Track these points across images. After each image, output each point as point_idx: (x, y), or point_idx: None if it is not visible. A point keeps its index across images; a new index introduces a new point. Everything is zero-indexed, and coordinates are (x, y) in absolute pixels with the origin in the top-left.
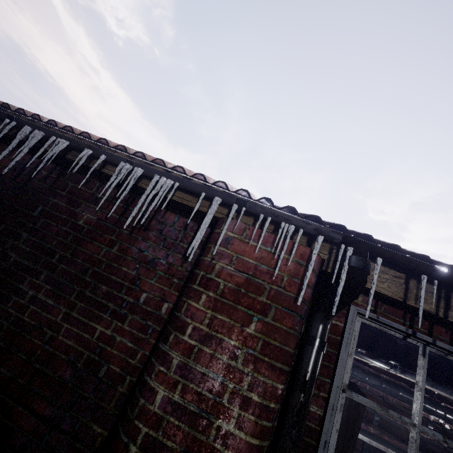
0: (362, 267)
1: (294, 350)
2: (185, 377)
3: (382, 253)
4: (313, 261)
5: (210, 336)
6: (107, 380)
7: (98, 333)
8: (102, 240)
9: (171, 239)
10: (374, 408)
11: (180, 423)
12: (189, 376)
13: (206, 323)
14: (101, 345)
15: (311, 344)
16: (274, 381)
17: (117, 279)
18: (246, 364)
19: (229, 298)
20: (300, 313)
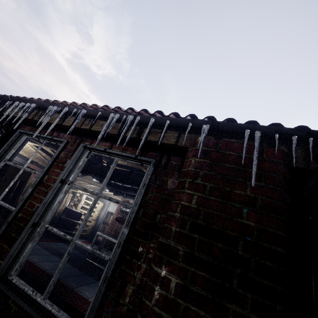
0: None
1: None
2: None
3: None
4: None
5: None
6: None
7: None
8: None
9: None
10: (12, 165)
11: None
12: None
13: None
14: None
15: None
16: None
17: None
18: None
19: None
20: None
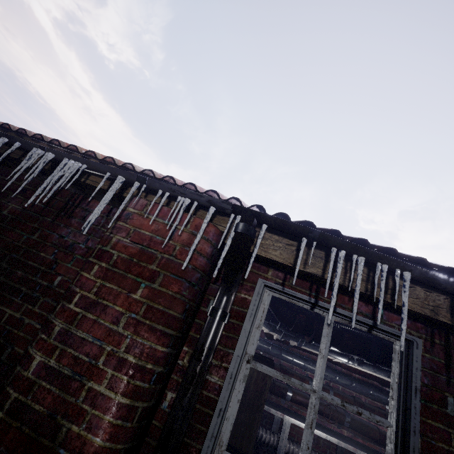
0: (243, 232)
1: (181, 314)
2: (64, 343)
3: (266, 219)
4: (202, 229)
5: (96, 303)
6: (10, 362)
7: (6, 316)
8: (24, 228)
9: (93, 225)
10: (277, 376)
11: (51, 387)
12: (68, 341)
13: (94, 292)
14: (8, 328)
15: (212, 314)
16: (154, 342)
17: (33, 264)
18: (127, 327)
19: (121, 267)
20: (189, 280)
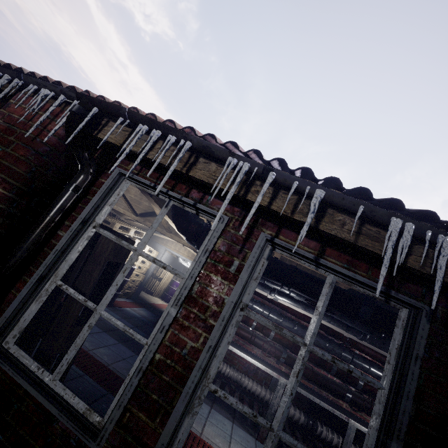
0: (72, 110)
1: (26, 173)
2: None
3: (96, 102)
4: (48, 111)
5: None
6: None
7: None
8: None
9: None
10: (112, 239)
11: None
12: None
13: None
14: None
15: (65, 185)
16: None
17: None
18: None
19: None
20: (36, 149)
